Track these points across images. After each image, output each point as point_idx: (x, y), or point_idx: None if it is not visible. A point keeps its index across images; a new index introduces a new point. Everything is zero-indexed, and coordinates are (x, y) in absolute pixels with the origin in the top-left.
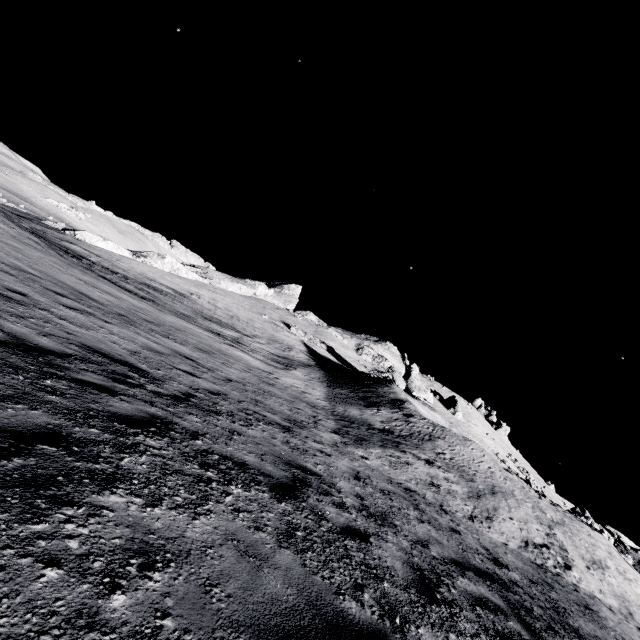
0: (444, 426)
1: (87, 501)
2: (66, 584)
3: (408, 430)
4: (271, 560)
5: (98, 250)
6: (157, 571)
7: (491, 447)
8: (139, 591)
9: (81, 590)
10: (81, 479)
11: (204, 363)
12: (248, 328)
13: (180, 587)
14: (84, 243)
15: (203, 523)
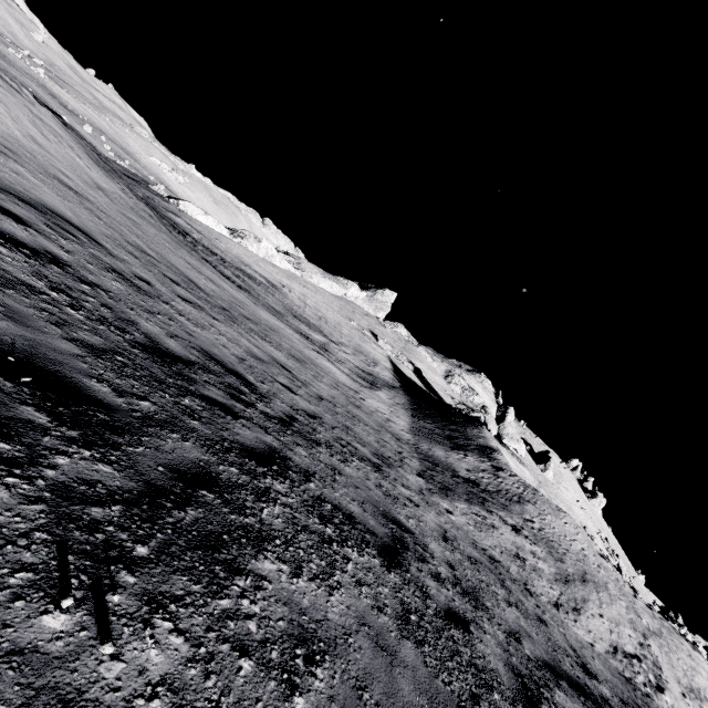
0: (532, 485)
1: (250, 568)
2: (259, 680)
3: (495, 485)
4: (399, 655)
5: (199, 225)
6: (318, 666)
7: (580, 518)
8: (311, 693)
9: (270, 689)
10: (240, 538)
11: (298, 375)
12: (335, 333)
13: (339, 689)
14: (186, 215)
15: (338, 600)
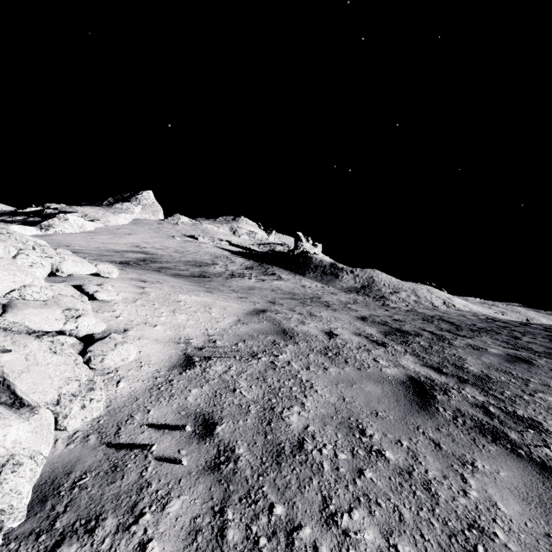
0: None
1: None
2: None
3: (364, 280)
4: None
5: None
6: None
7: None
8: None
9: None
10: None
11: (344, 301)
12: (198, 256)
13: None
14: None
15: None
